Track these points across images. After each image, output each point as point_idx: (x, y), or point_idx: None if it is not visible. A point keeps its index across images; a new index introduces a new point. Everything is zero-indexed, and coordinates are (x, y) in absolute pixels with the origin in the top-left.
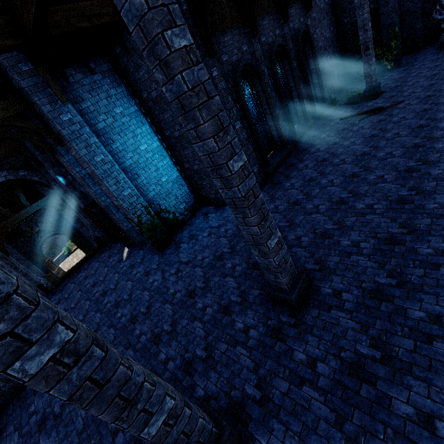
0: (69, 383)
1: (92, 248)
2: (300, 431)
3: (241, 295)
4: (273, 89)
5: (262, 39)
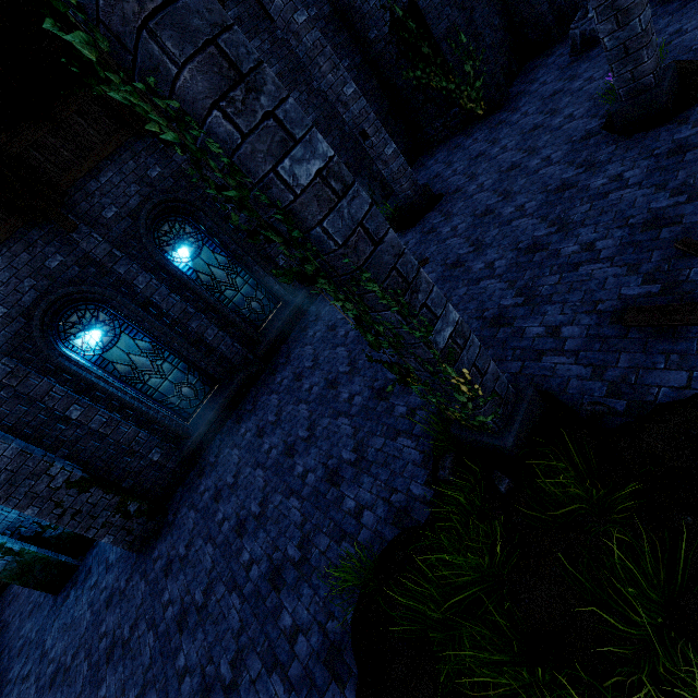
0: None
1: None
2: None
3: None
4: (173, 288)
5: (108, 213)
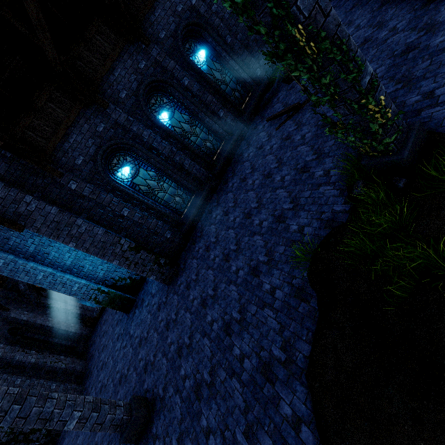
0: None
1: None
2: None
3: None
4: (163, 137)
5: (122, 95)
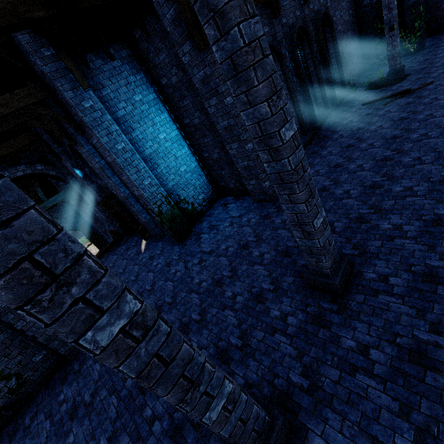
0: (137, 359)
1: (106, 243)
2: (360, 421)
3: (274, 283)
4: (294, 74)
5: (283, 20)
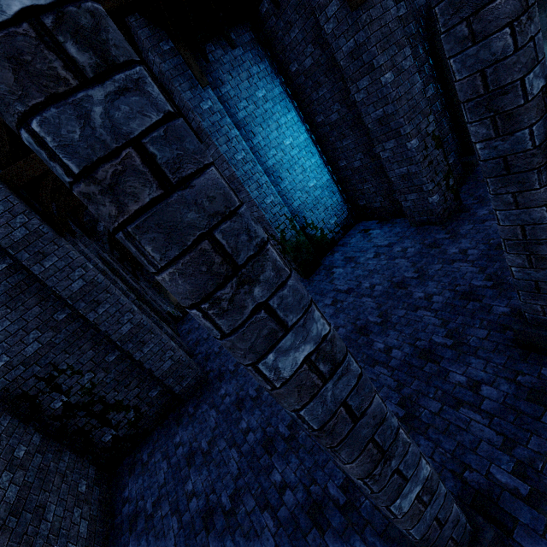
0: (322, 405)
1: None
2: None
3: (452, 336)
4: None
5: None
